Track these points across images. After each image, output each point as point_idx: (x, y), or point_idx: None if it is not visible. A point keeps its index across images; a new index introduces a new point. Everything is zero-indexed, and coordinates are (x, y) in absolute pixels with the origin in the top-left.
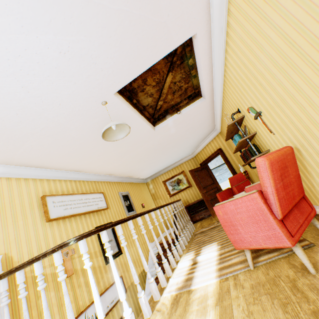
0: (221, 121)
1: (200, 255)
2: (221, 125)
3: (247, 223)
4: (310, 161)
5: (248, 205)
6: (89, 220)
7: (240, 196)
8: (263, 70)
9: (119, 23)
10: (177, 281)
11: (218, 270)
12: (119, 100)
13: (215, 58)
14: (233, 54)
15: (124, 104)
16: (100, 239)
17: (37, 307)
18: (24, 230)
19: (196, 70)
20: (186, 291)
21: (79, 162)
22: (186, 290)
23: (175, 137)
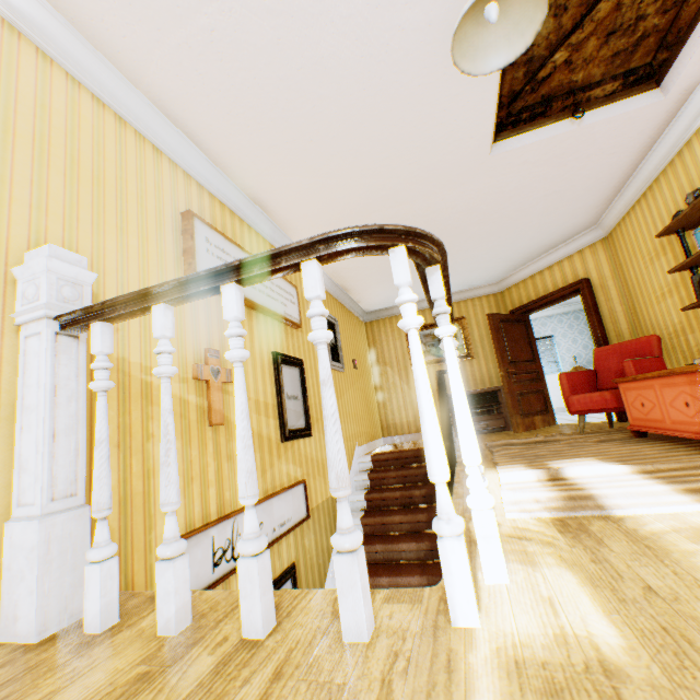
0: (639, 199)
1: (572, 467)
2: (626, 212)
3: None
4: None
5: None
6: (264, 331)
7: None
8: None
9: None
10: (532, 498)
11: (689, 492)
12: None
13: None
14: None
15: None
16: (278, 383)
17: (143, 457)
18: (138, 263)
19: None
20: (592, 517)
21: (278, 175)
22: (592, 515)
23: (508, 206)
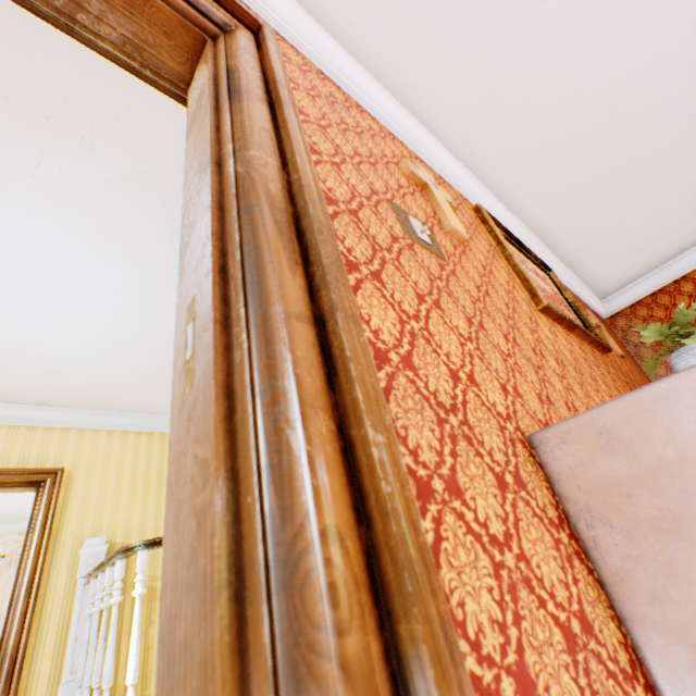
0: None
1: None
2: None
3: None
4: None
5: None
6: None
7: None
8: None
9: None
10: None
11: None
12: None
13: None
14: None
15: None
16: None
17: (146, 637)
18: (154, 512)
19: None
20: None
21: None
22: None
23: None
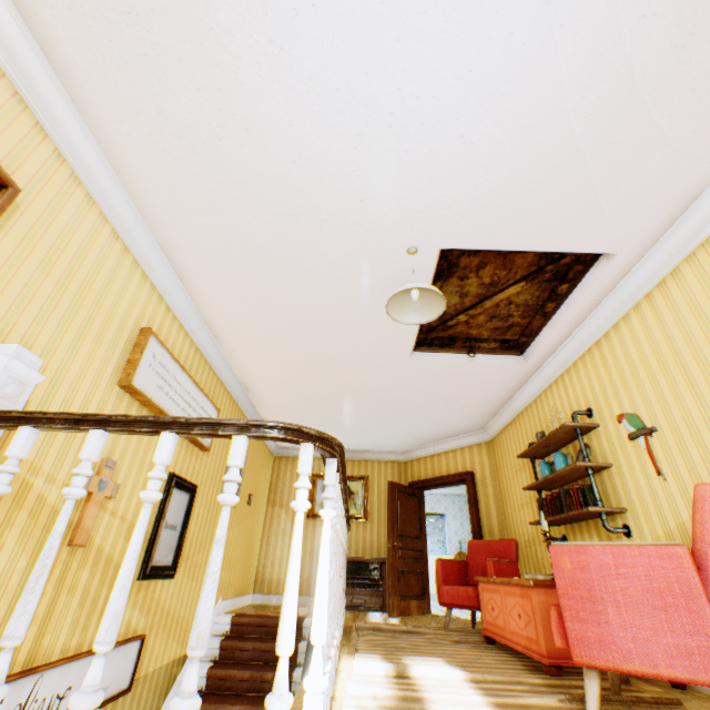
0: (511, 421)
1: (419, 664)
2: (503, 427)
3: (637, 603)
4: None
5: (656, 565)
6: None
7: (637, 543)
8: None
9: (561, 165)
10: (373, 693)
11: (495, 705)
12: (433, 263)
13: (604, 307)
14: (652, 315)
15: (430, 277)
16: (163, 507)
17: None
18: (81, 364)
19: (558, 305)
20: None
21: (241, 319)
22: None
23: (419, 396)
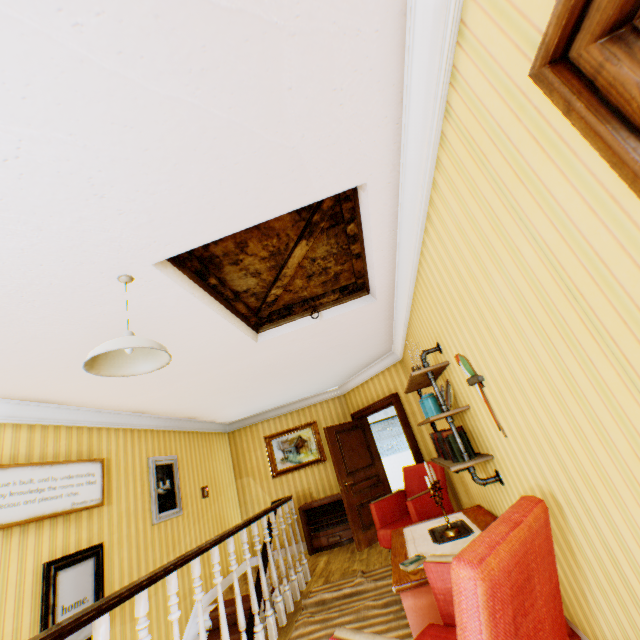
0: (405, 343)
1: None
2: (403, 349)
3: None
4: (586, 546)
5: None
6: (35, 541)
7: None
8: (497, 305)
9: (174, 126)
10: None
11: None
12: (168, 277)
13: (402, 235)
14: (439, 242)
15: (182, 287)
16: (46, 603)
17: None
18: None
19: (361, 245)
20: None
21: (51, 385)
22: None
23: (305, 356)
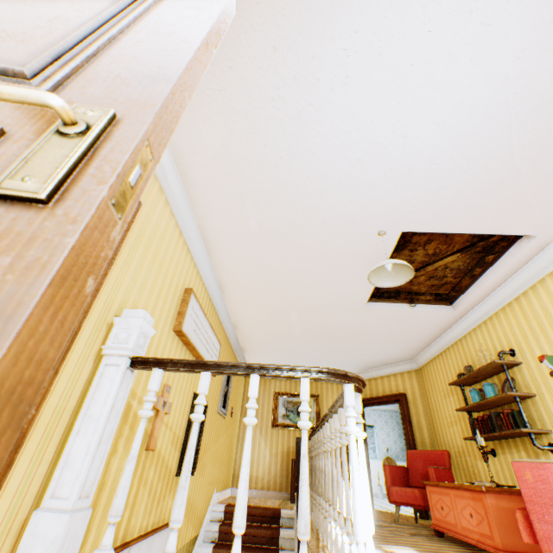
0: (438, 354)
1: (402, 552)
2: (430, 359)
3: None
4: None
5: None
6: (195, 374)
7: None
8: None
9: (502, 178)
10: None
11: None
12: (395, 241)
13: (522, 272)
14: None
15: (391, 250)
16: (190, 420)
17: (106, 469)
18: (157, 317)
19: (484, 270)
20: None
21: (243, 278)
22: None
23: (366, 334)
